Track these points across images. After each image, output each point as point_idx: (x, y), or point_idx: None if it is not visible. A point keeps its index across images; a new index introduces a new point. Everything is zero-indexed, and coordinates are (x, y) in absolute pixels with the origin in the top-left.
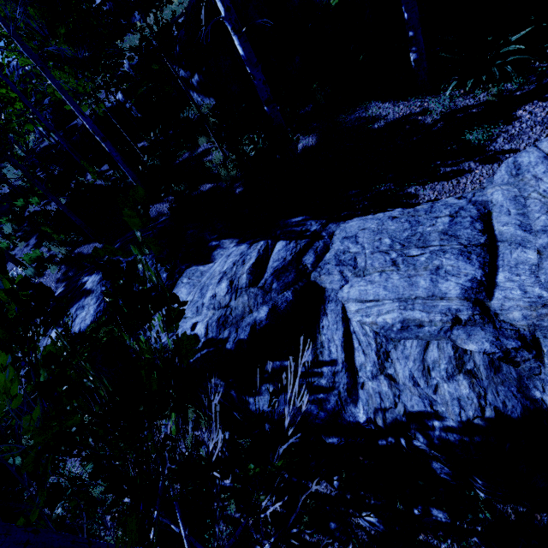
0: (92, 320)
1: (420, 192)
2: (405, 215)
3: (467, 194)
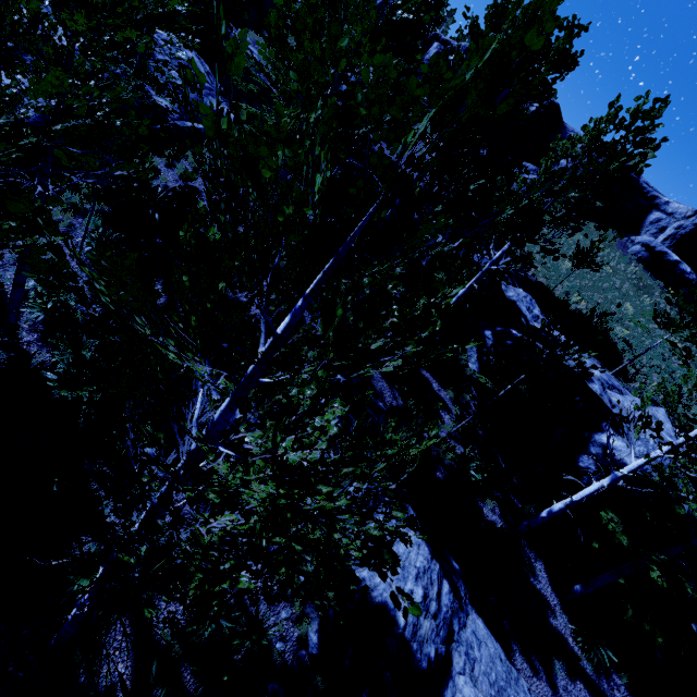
0: None
1: (517, 654)
2: (506, 665)
3: (532, 693)
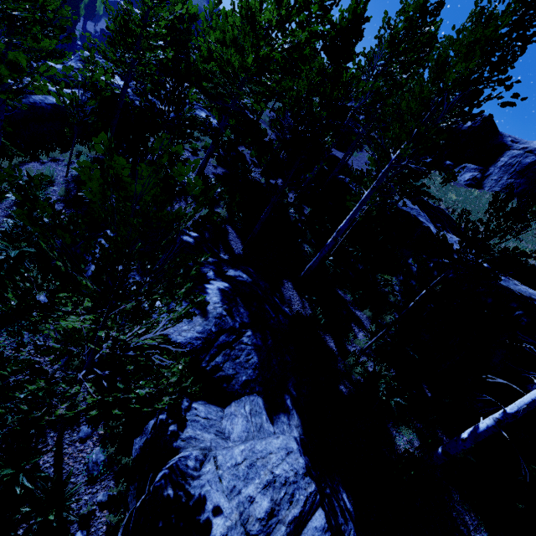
0: (182, 343)
1: None
2: None
3: None
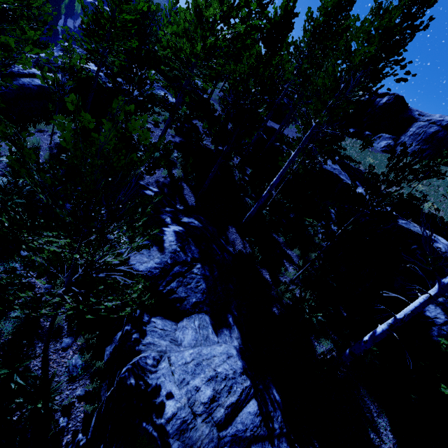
0: (143, 271)
1: None
2: None
3: None
